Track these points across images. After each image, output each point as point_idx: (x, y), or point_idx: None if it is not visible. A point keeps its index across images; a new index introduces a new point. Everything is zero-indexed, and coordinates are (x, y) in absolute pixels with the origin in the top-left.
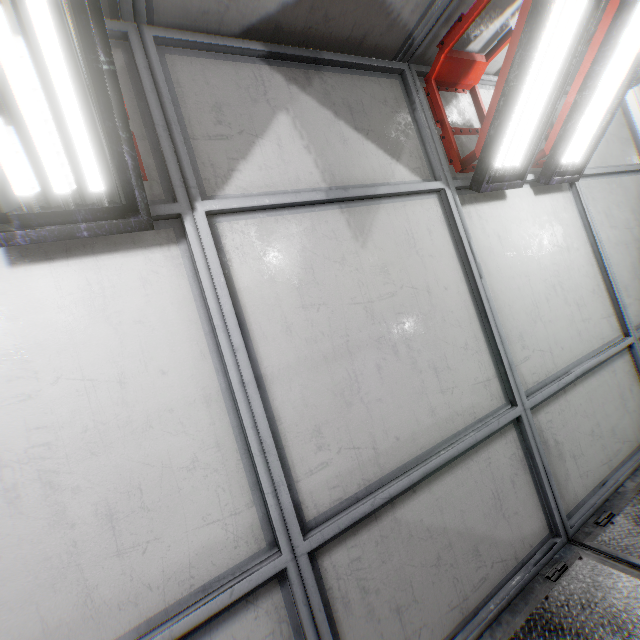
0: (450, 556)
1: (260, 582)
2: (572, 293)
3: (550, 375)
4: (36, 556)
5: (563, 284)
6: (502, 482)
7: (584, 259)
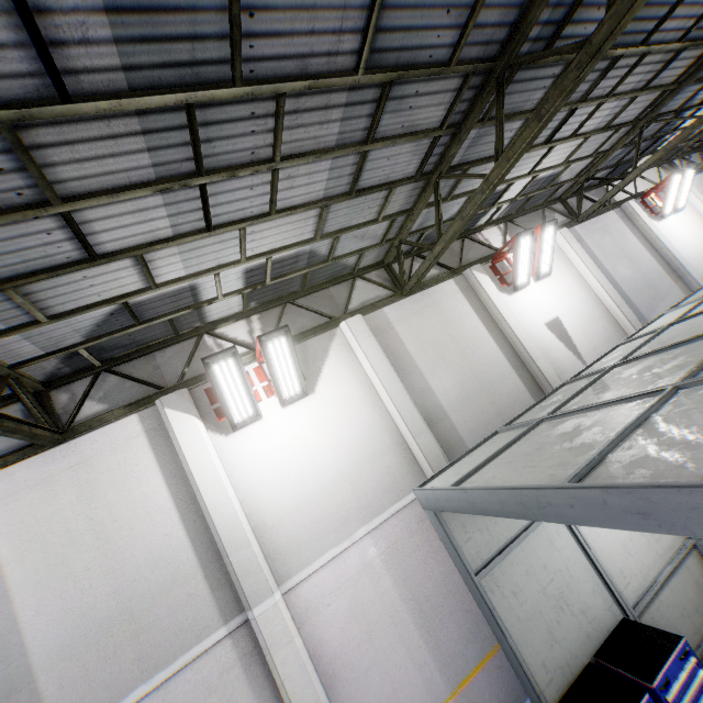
0: None
1: (689, 547)
2: None
3: None
4: (643, 543)
5: None
6: None
7: None
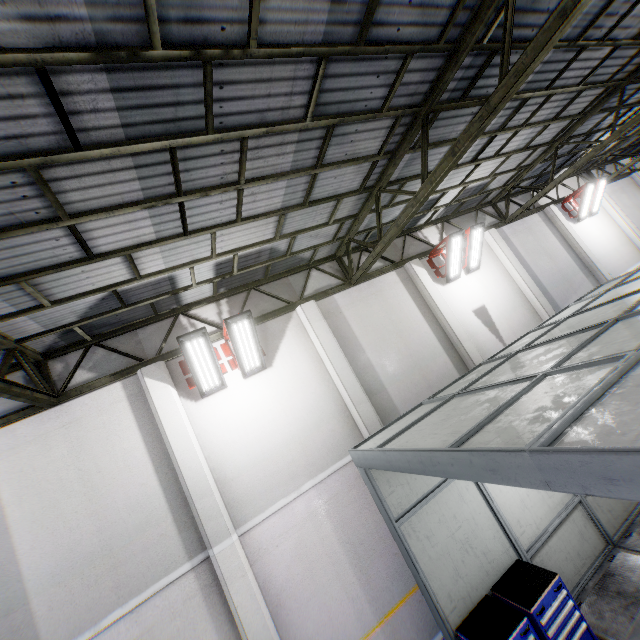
0: None
1: (577, 502)
2: None
3: None
4: (538, 498)
5: None
6: None
7: None
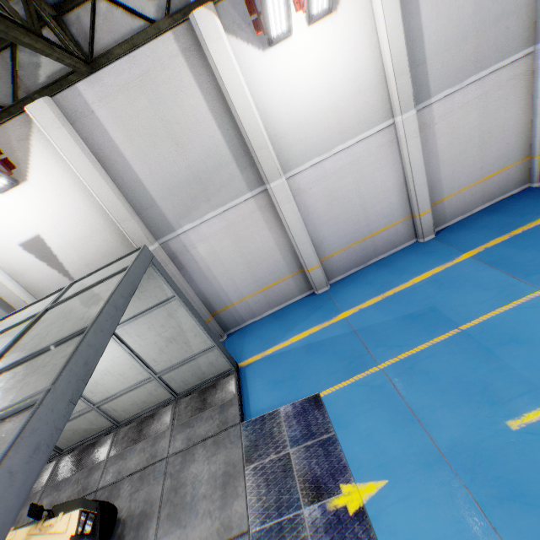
0: (77, 432)
1: None
2: (117, 372)
3: (108, 396)
4: None
5: (111, 371)
6: (92, 420)
7: (123, 359)
